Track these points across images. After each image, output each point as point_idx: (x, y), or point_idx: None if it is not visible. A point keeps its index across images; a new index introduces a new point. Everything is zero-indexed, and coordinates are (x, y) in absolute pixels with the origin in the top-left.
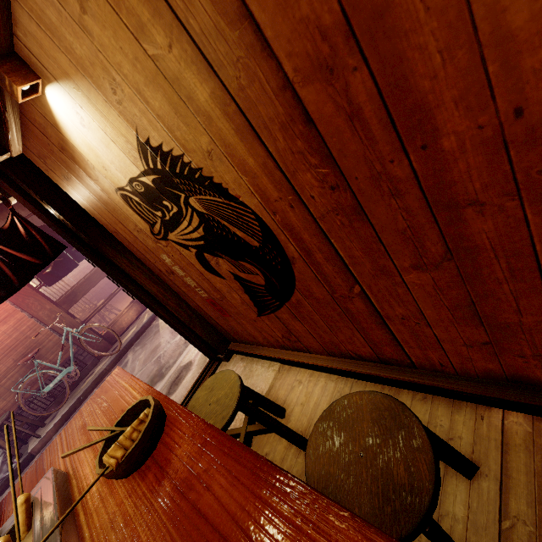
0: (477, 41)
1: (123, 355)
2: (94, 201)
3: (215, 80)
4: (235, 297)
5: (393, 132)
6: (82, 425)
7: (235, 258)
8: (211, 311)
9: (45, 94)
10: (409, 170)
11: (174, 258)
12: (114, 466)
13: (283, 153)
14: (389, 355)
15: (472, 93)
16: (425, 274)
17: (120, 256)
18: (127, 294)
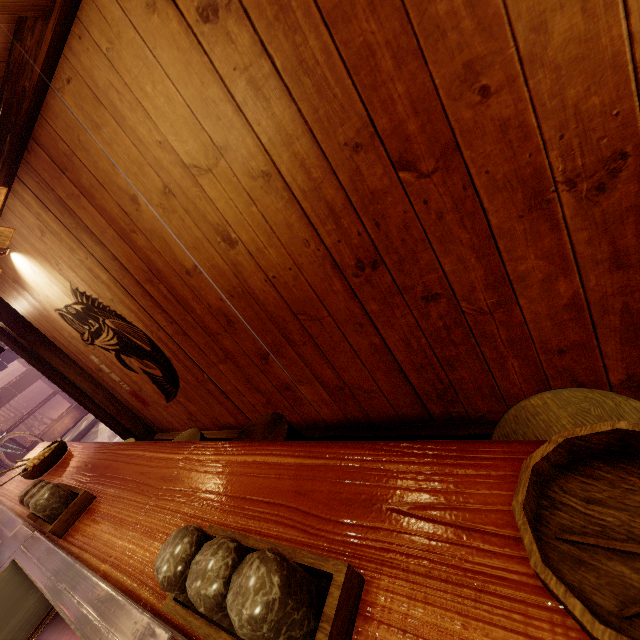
0: (188, 285)
1: None
2: (36, 315)
3: (109, 274)
4: (148, 388)
5: (181, 305)
6: (7, 479)
7: (140, 358)
8: (135, 402)
9: (10, 255)
10: (193, 319)
11: (100, 358)
12: (32, 466)
13: (146, 306)
14: (243, 421)
15: (195, 298)
16: (225, 365)
17: (55, 357)
18: (66, 401)
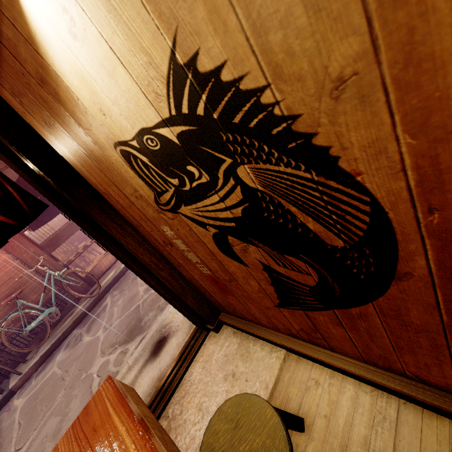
0: None
1: (101, 298)
2: (83, 157)
3: None
4: (251, 284)
5: None
6: None
7: (279, 251)
8: (208, 285)
9: None
10: None
11: (178, 232)
12: None
13: None
14: None
15: None
16: None
17: (110, 221)
18: None
